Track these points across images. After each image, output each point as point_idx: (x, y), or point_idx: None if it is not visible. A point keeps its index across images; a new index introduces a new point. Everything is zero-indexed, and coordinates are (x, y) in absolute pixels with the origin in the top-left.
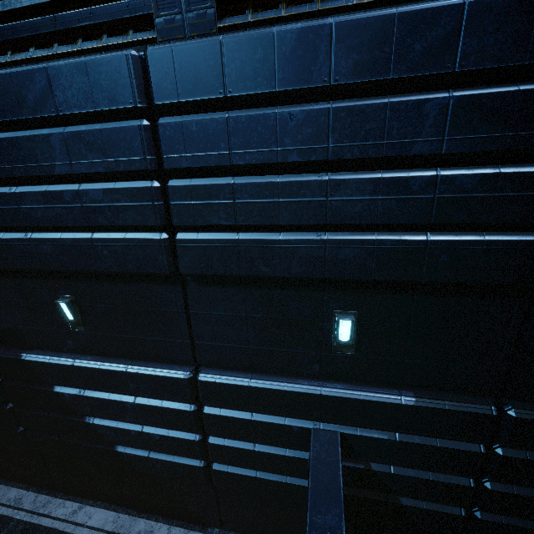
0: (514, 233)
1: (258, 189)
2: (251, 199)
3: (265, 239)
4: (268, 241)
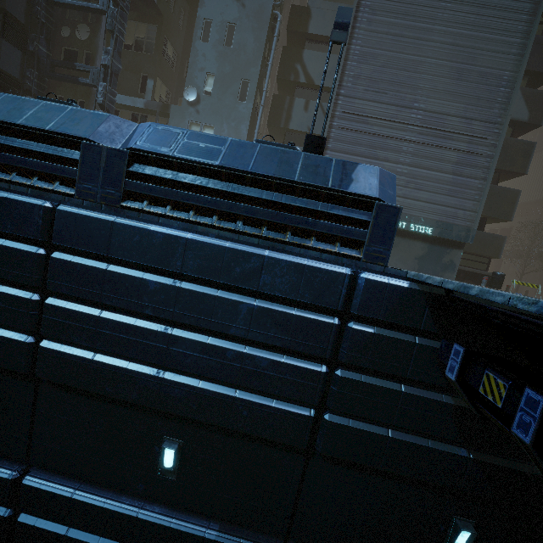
0: (293, 405)
1: (117, 326)
2: (110, 332)
3: (115, 365)
4: (117, 367)
